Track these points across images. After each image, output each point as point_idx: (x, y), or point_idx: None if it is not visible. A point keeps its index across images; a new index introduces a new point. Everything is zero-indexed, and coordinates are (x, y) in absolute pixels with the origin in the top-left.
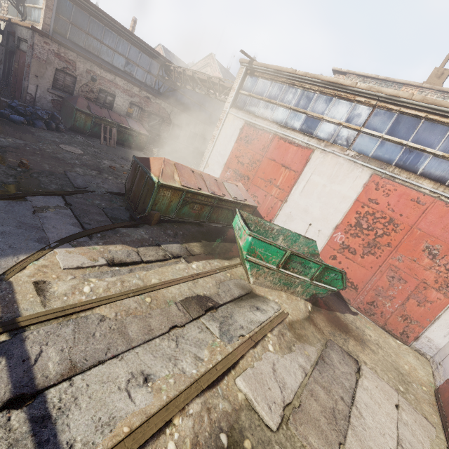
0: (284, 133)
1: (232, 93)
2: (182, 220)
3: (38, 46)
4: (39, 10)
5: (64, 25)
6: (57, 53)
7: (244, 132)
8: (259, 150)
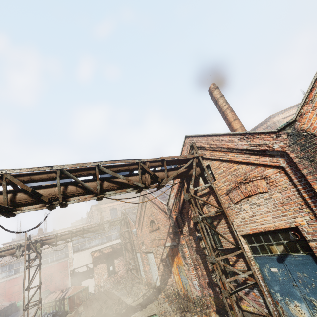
0: (10, 278)
1: None
2: None
3: None
4: None
5: None
6: None
7: None
8: (3, 289)
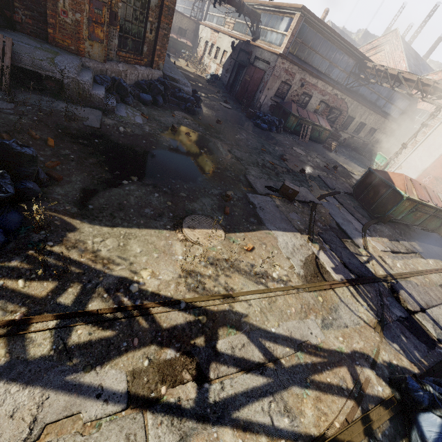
0: None
1: None
2: (396, 221)
3: (277, 67)
4: (279, 34)
5: (296, 45)
6: (286, 69)
7: None
8: None
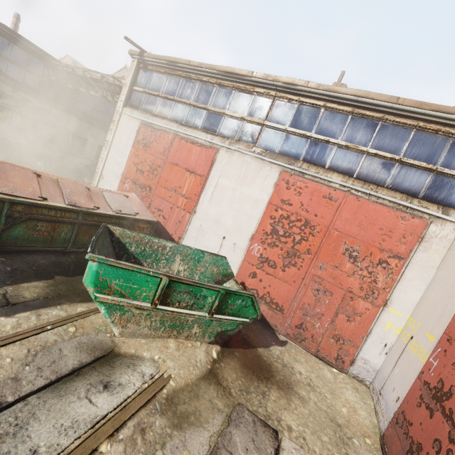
0: (185, 132)
1: (125, 90)
2: (25, 249)
3: None
4: None
5: None
6: None
7: (141, 134)
8: (159, 154)
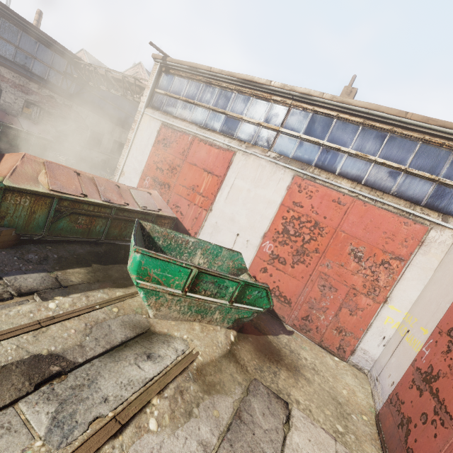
0: (204, 135)
1: (147, 92)
2: (65, 239)
3: None
4: None
5: None
6: None
7: (162, 135)
8: (178, 154)
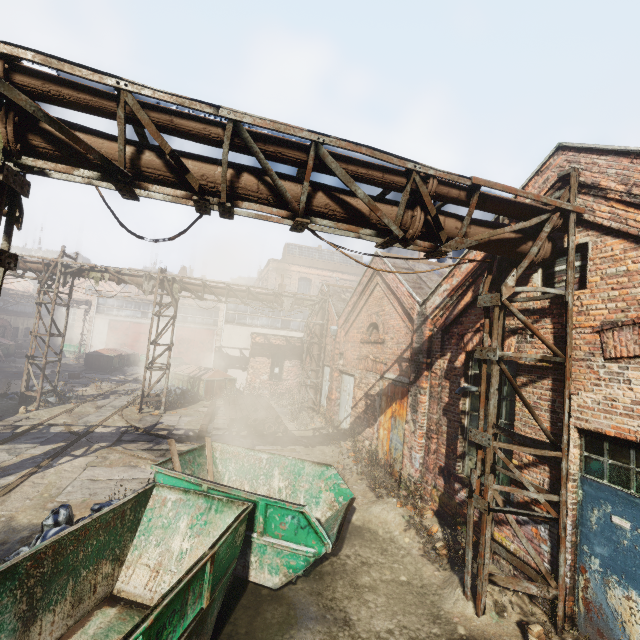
0: (135, 320)
1: (94, 307)
2: (117, 369)
3: None
4: None
5: None
6: None
7: (112, 324)
8: (125, 330)
